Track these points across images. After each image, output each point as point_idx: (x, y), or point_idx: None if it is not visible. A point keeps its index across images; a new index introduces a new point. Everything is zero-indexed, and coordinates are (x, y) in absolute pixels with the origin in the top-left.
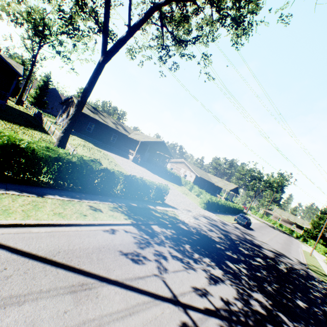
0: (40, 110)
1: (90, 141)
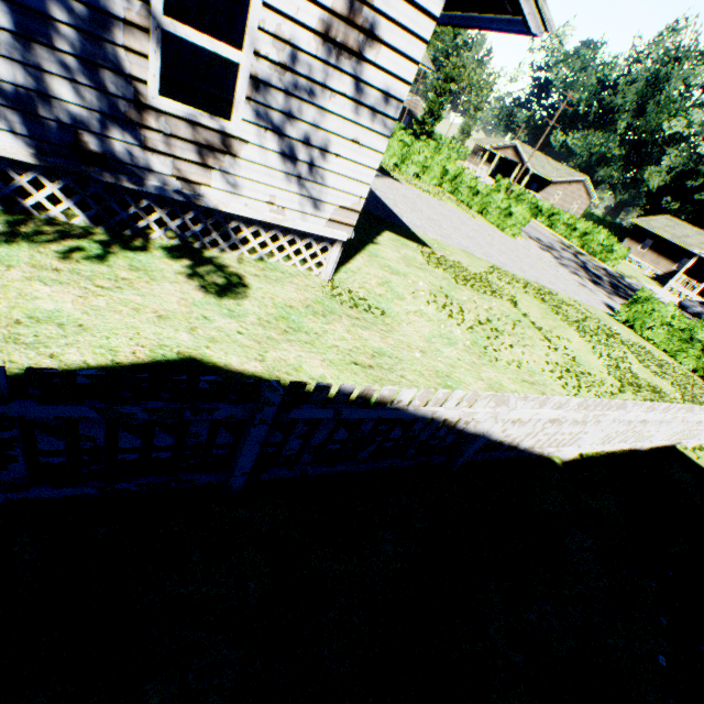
0: None
1: None
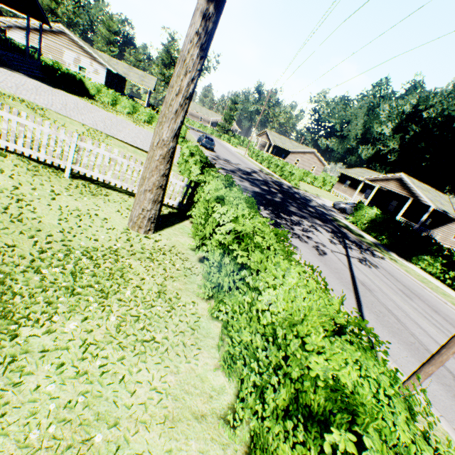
0: None
1: None
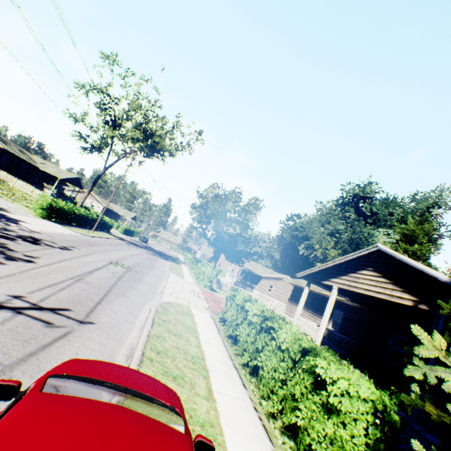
0: None
1: None
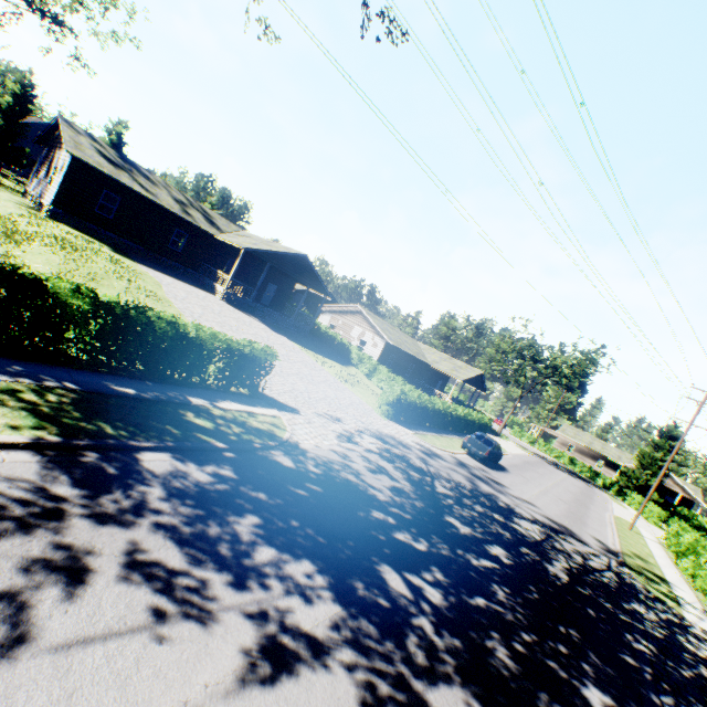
0: (7, 170)
1: (115, 245)
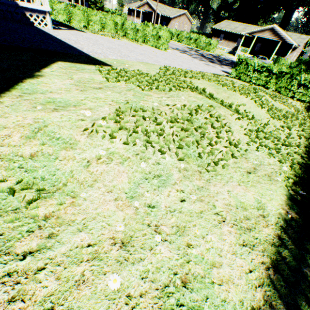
0: None
1: None
